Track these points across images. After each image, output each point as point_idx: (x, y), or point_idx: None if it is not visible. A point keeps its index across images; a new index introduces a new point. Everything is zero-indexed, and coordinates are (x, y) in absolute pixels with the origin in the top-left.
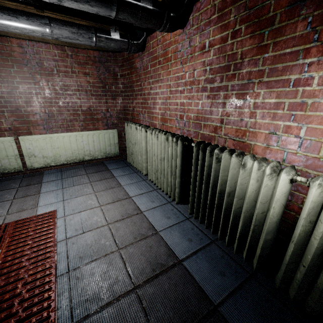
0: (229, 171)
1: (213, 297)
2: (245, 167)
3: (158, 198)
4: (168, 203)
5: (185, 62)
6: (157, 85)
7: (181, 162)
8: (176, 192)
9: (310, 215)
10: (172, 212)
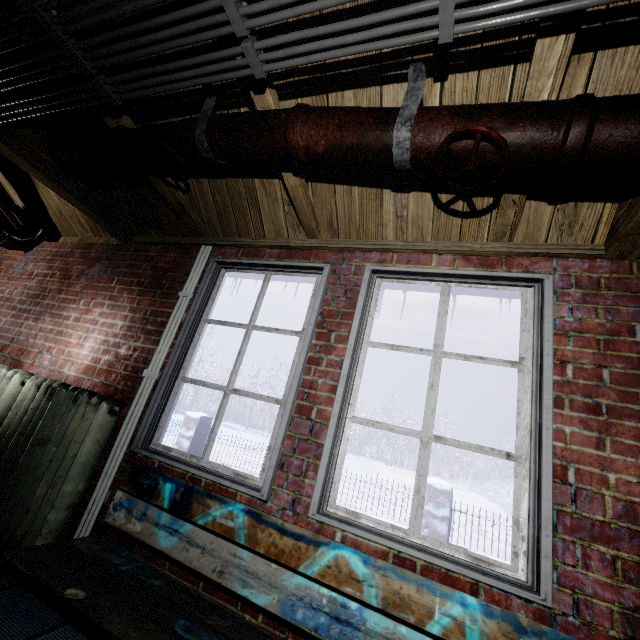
0: None
1: None
2: None
3: None
4: None
5: (13, 280)
6: None
7: None
8: None
9: (18, 407)
10: None
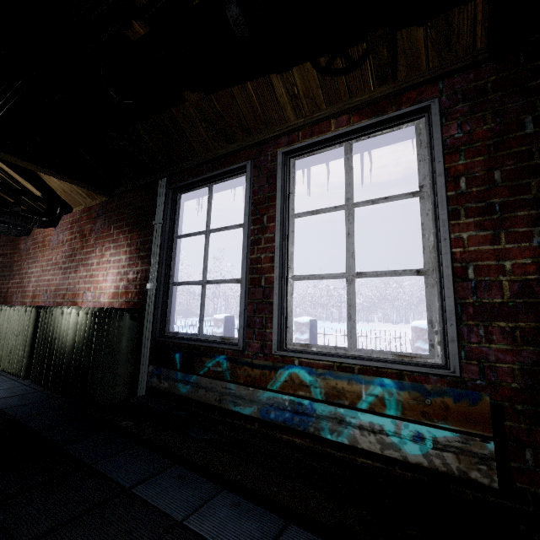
0: (56, 320)
1: (4, 407)
2: (63, 314)
3: (1, 379)
4: (12, 380)
5: (54, 249)
6: (34, 265)
7: (35, 330)
8: (24, 364)
9: (80, 330)
10: (11, 384)
